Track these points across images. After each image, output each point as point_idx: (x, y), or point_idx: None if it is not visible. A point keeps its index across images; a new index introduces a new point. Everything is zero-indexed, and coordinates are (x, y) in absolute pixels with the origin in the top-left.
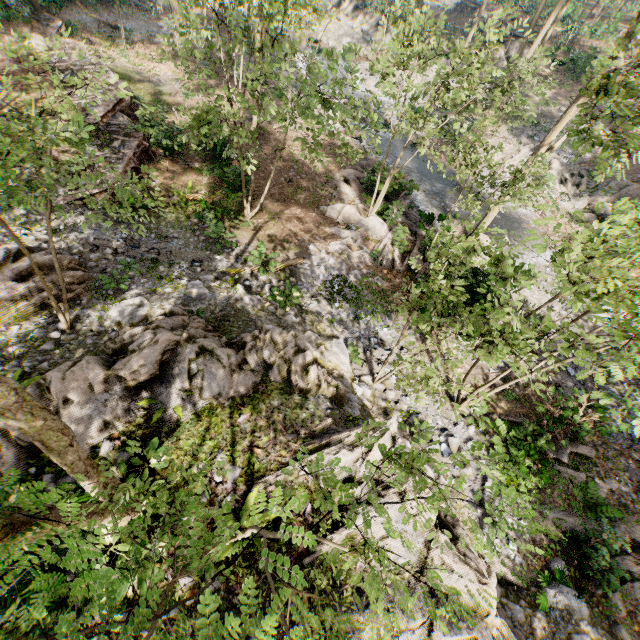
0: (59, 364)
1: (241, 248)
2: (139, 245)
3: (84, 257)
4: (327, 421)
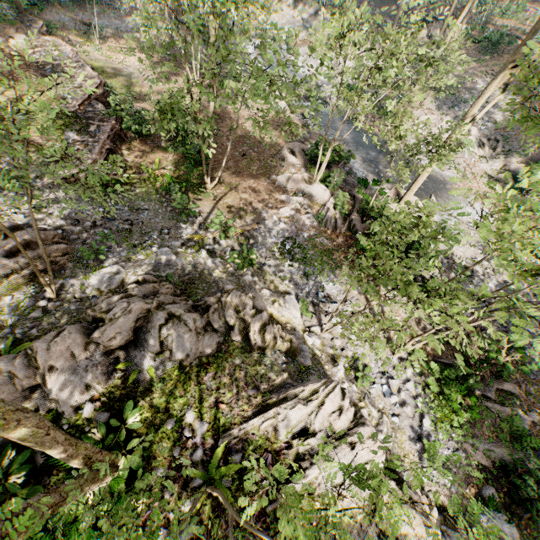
0: (46, 330)
1: (203, 216)
2: (115, 217)
3: (67, 231)
4: (283, 375)
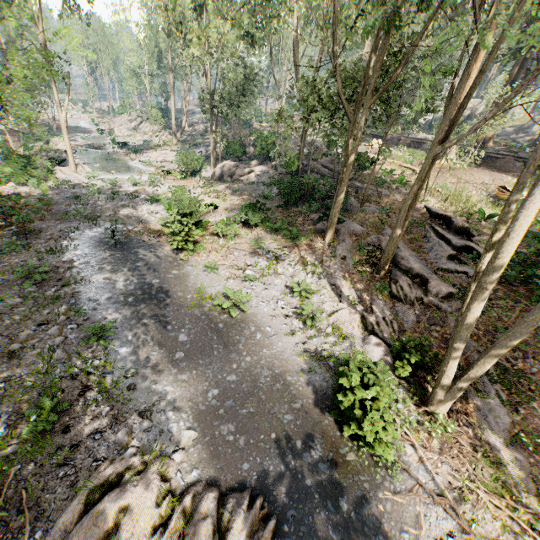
0: None
1: None
2: None
3: None
4: None
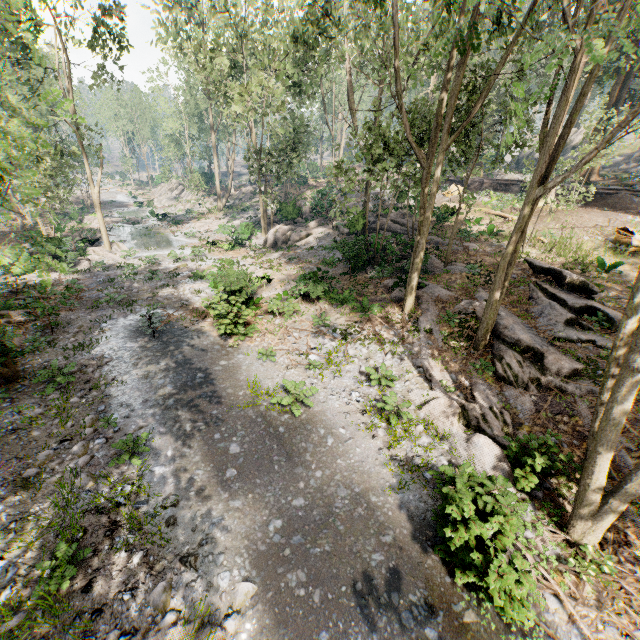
0: None
1: None
2: None
3: None
4: None
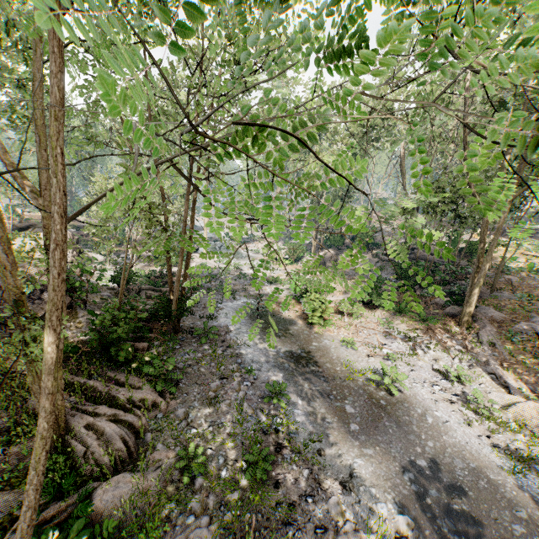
0: None
1: None
2: None
3: None
4: None
